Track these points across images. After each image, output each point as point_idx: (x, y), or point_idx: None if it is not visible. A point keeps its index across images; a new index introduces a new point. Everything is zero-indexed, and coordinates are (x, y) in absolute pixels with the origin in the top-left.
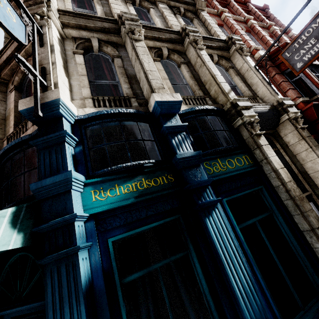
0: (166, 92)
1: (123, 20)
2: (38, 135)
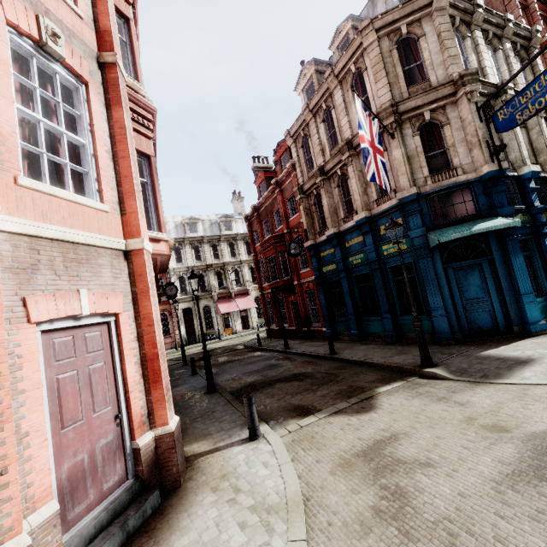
0: (530, 163)
1: (506, 88)
2: (490, 185)
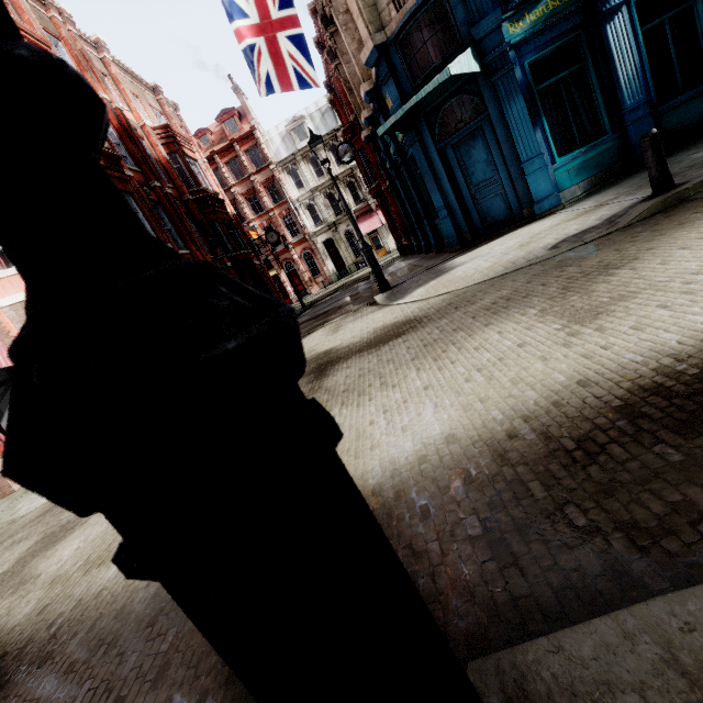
0: None
1: None
2: None
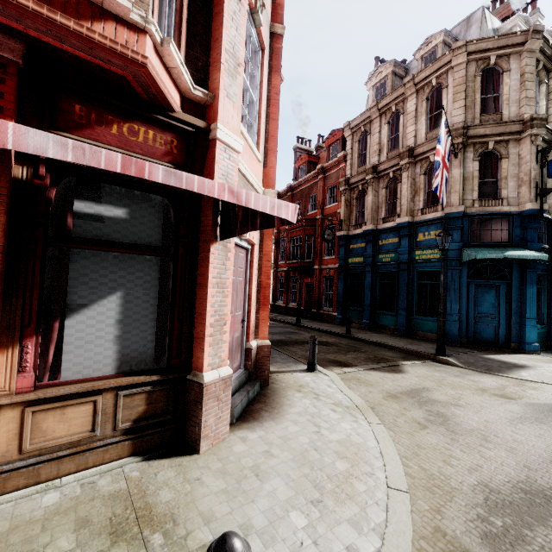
0: None
1: None
2: (528, 220)
